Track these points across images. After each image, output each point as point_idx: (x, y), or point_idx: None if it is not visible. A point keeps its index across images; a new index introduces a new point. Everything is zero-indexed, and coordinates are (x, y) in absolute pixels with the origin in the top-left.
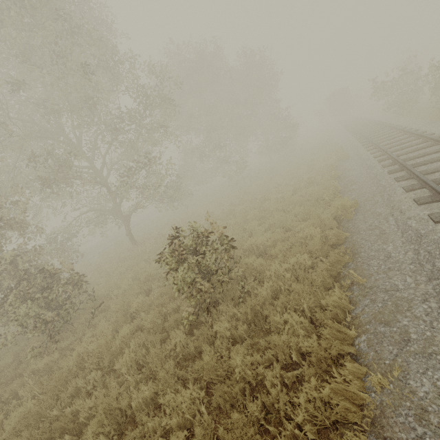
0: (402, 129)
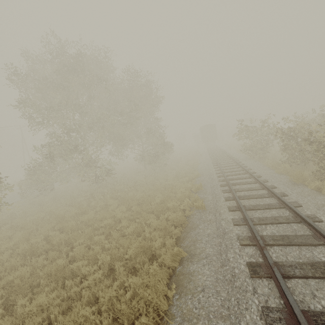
0: (267, 187)
